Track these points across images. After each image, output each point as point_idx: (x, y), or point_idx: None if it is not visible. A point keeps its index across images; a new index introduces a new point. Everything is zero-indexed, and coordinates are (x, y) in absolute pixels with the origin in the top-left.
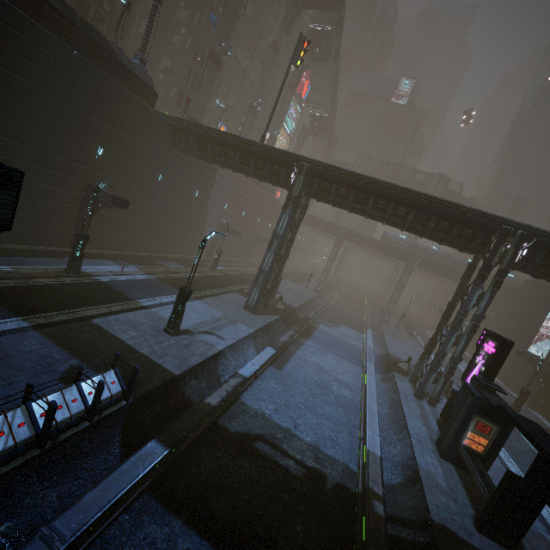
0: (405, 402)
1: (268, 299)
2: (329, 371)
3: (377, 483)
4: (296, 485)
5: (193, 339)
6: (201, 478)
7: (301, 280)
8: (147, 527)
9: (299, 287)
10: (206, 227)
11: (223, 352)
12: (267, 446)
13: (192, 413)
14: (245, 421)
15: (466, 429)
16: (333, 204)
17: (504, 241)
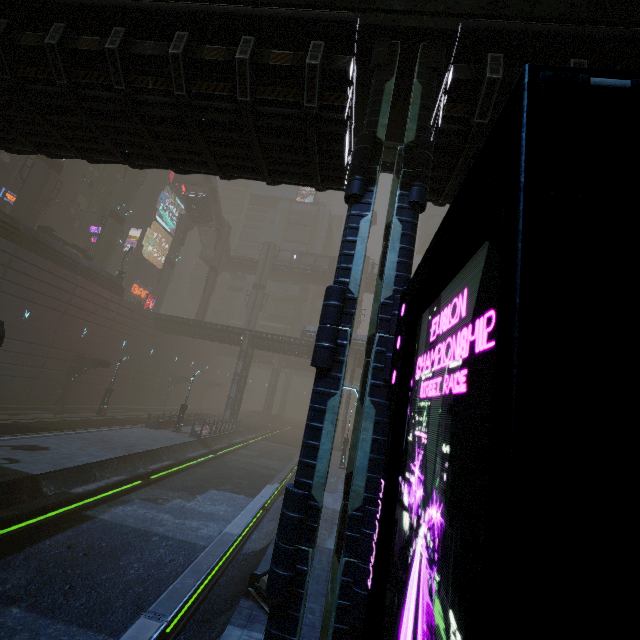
0: None
1: None
2: None
3: None
4: None
5: None
6: None
7: (171, 422)
8: None
9: (152, 433)
10: None
11: None
12: None
13: None
14: None
15: None
16: None
17: (387, 72)
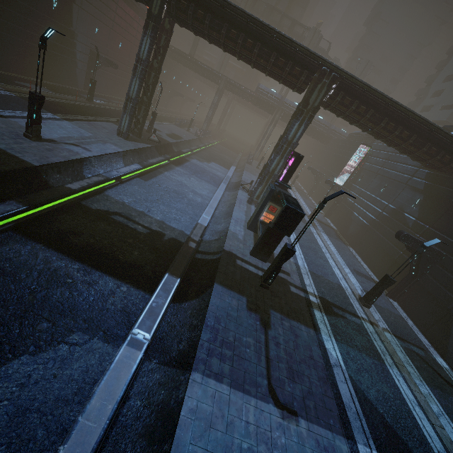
0: (238, 204)
1: (141, 129)
2: (189, 187)
3: (197, 236)
4: (140, 236)
5: (57, 146)
6: (61, 228)
7: (184, 125)
8: (12, 245)
9: (181, 130)
10: (76, 52)
11: (89, 160)
12: (122, 218)
13: (52, 191)
14: (106, 205)
15: (263, 210)
16: (194, 31)
17: (321, 81)
